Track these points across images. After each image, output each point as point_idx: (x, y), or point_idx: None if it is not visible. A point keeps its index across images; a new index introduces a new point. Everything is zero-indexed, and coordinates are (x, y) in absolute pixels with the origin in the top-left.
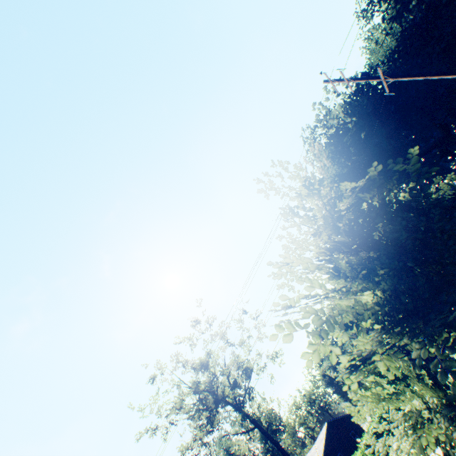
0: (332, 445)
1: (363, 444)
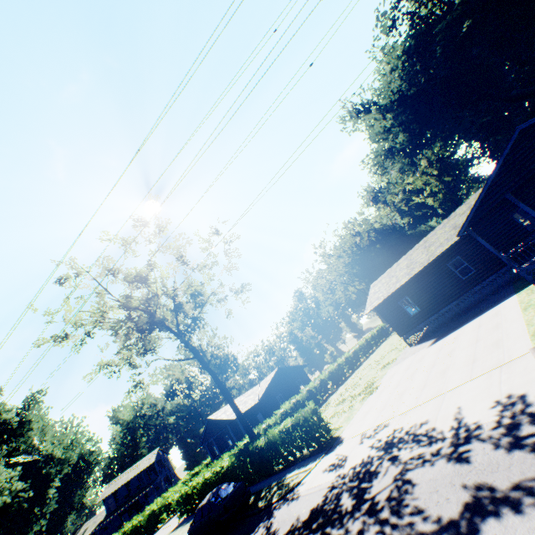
0: (276, 387)
1: (305, 390)
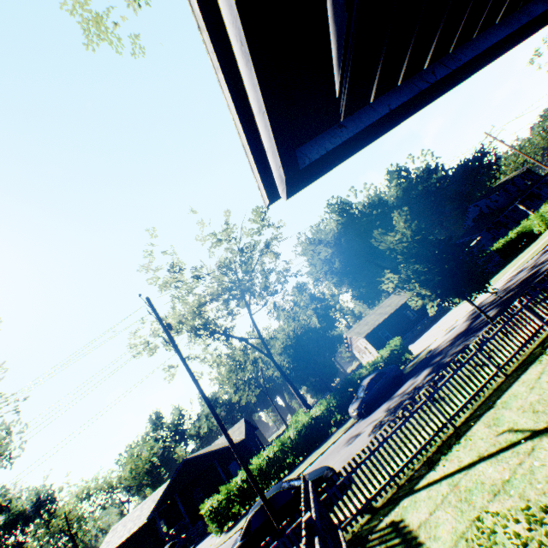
0: (247, 435)
1: None
